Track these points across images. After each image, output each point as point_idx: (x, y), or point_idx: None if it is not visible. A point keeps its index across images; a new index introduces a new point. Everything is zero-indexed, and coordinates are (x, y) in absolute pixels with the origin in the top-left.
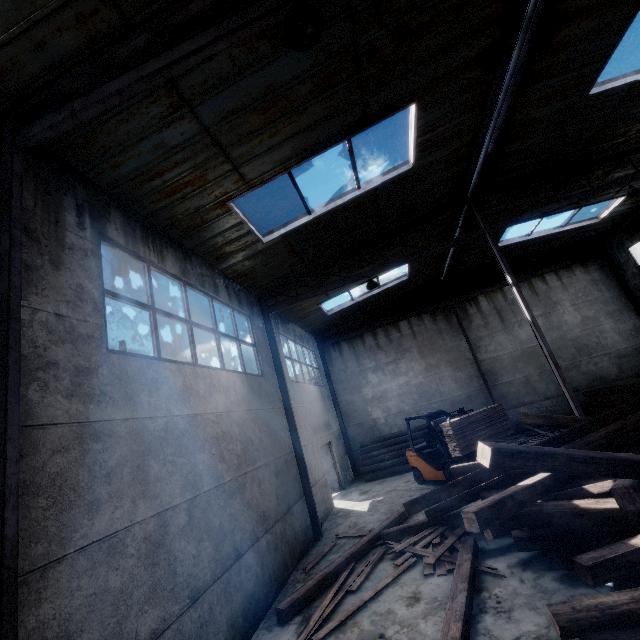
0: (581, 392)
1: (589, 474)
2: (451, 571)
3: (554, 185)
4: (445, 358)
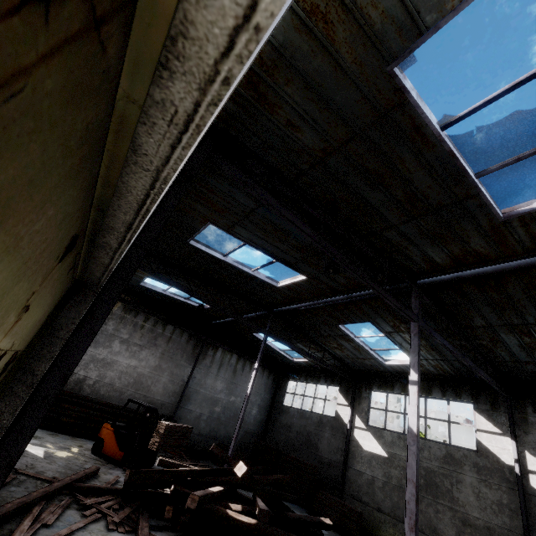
0: (217, 441)
1: (261, 498)
2: (127, 532)
3: (298, 336)
4: (172, 369)
